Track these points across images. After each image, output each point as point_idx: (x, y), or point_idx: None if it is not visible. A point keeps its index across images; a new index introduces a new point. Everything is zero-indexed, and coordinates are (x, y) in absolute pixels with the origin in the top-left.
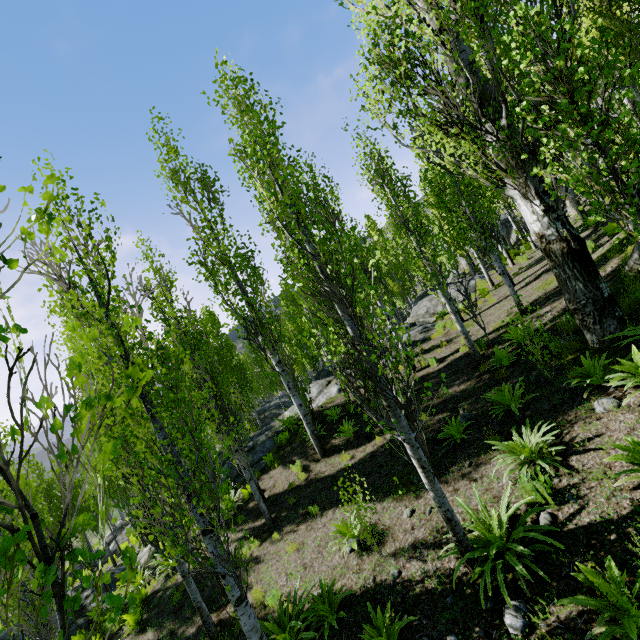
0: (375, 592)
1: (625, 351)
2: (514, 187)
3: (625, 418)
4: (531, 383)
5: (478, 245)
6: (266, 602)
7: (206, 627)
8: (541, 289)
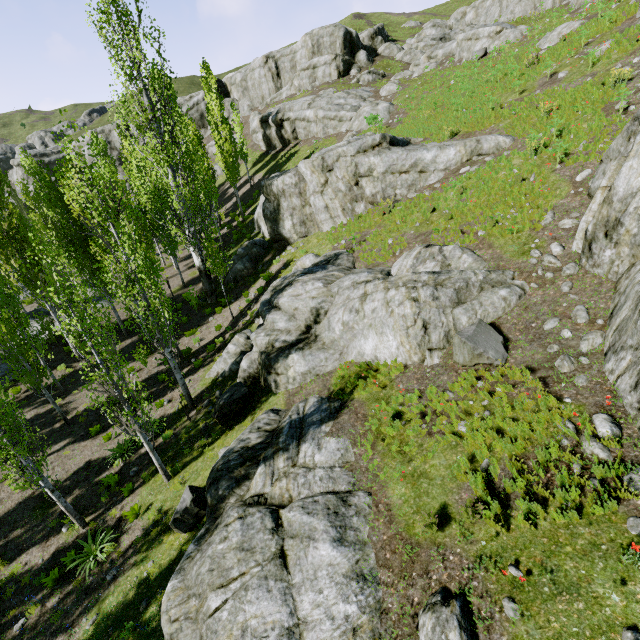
0: (151, 377)
1: (216, 305)
2: (194, 252)
3: (215, 321)
4: (191, 315)
5: (170, 254)
6: (99, 400)
7: (66, 420)
8: (192, 276)
